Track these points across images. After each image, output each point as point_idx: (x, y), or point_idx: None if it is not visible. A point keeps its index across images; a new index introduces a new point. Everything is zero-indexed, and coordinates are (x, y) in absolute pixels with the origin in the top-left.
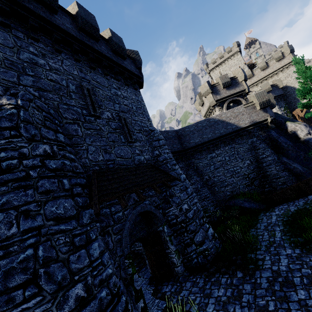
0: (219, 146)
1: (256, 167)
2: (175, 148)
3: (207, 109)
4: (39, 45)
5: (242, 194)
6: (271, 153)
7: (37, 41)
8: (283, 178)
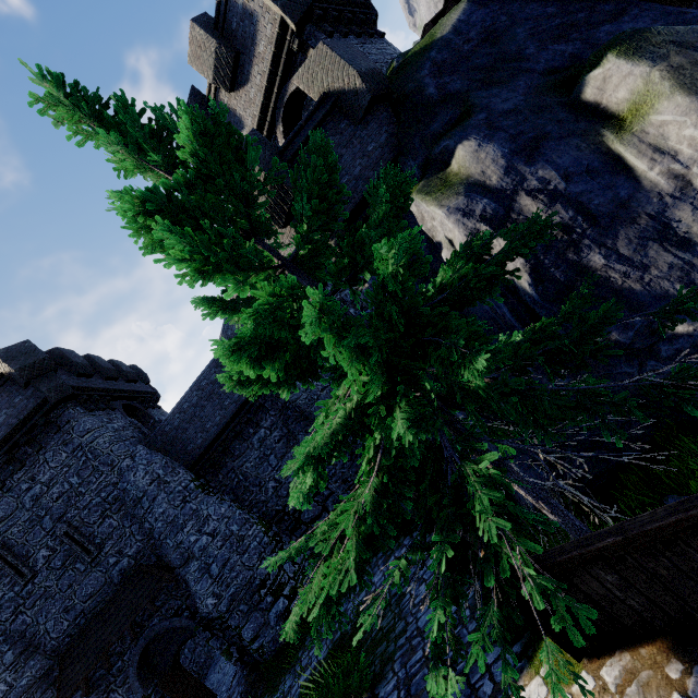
0: None
1: None
2: (230, 408)
3: None
4: None
5: None
6: None
7: None
8: None
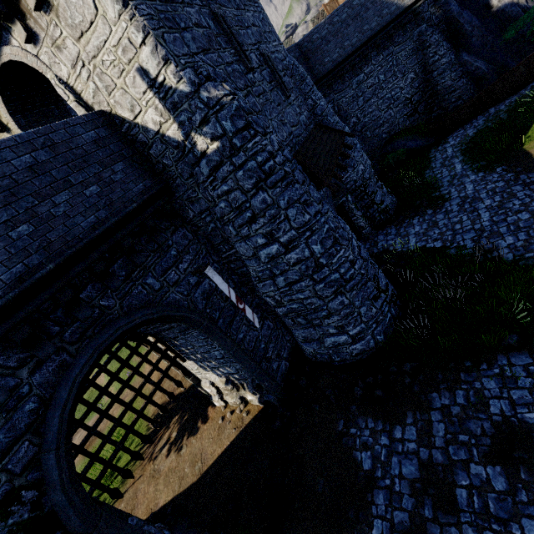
0: (369, 57)
1: (422, 82)
2: None
3: None
4: None
5: (403, 131)
6: (447, 50)
7: None
8: (460, 91)
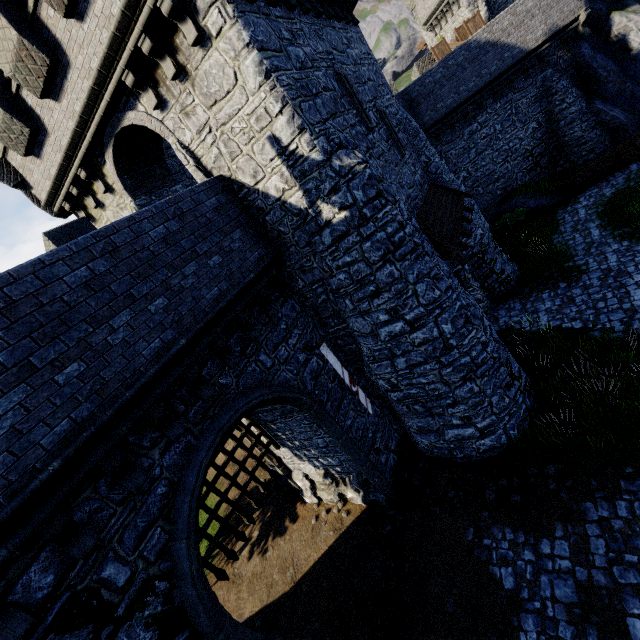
0: (484, 104)
1: (546, 132)
2: None
3: (437, 4)
4: (278, 13)
5: (522, 188)
6: (577, 98)
7: (276, 4)
8: (592, 143)
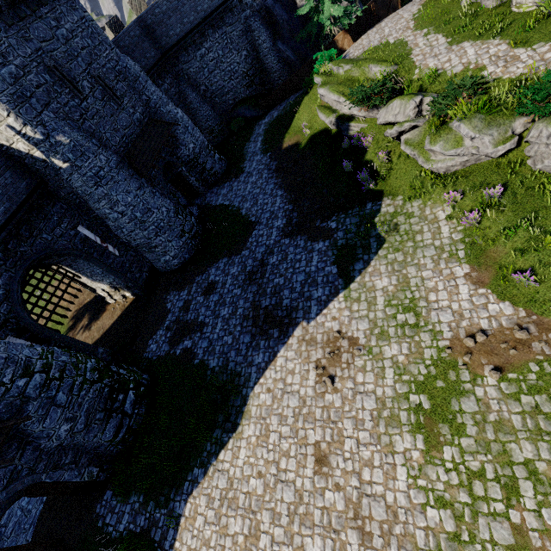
0: (206, 34)
1: (254, 59)
2: (152, 59)
3: None
4: None
5: (244, 100)
6: (267, 37)
7: None
8: (279, 73)
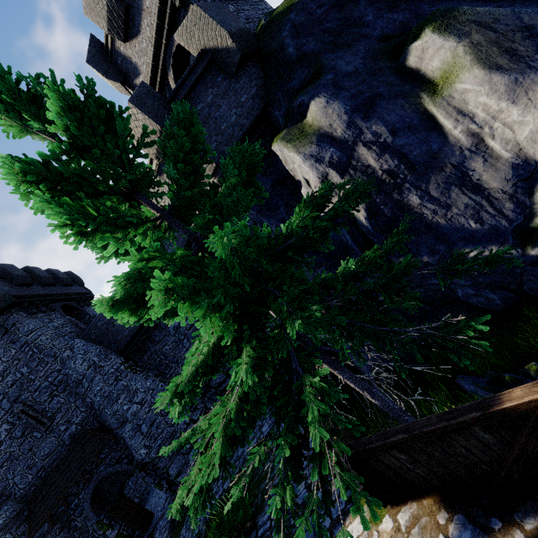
0: None
1: None
2: None
3: None
4: None
5: None
6: None
7: None
8: None
